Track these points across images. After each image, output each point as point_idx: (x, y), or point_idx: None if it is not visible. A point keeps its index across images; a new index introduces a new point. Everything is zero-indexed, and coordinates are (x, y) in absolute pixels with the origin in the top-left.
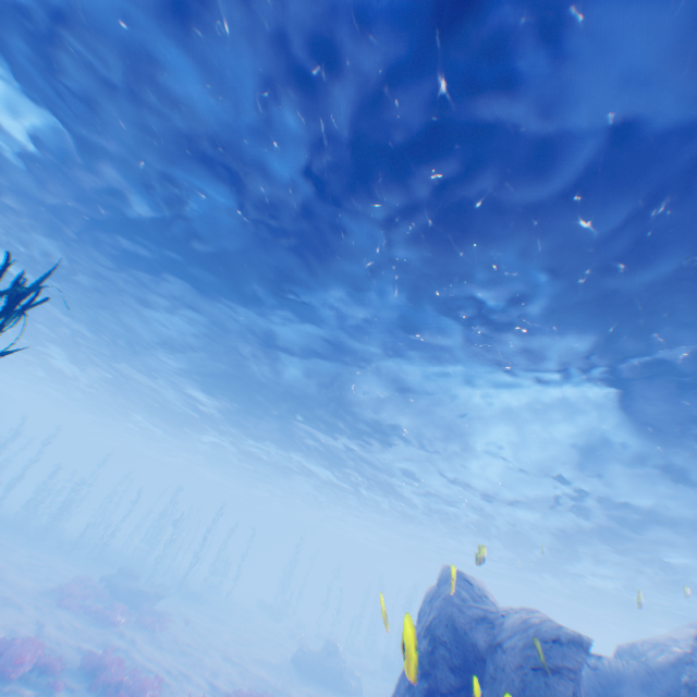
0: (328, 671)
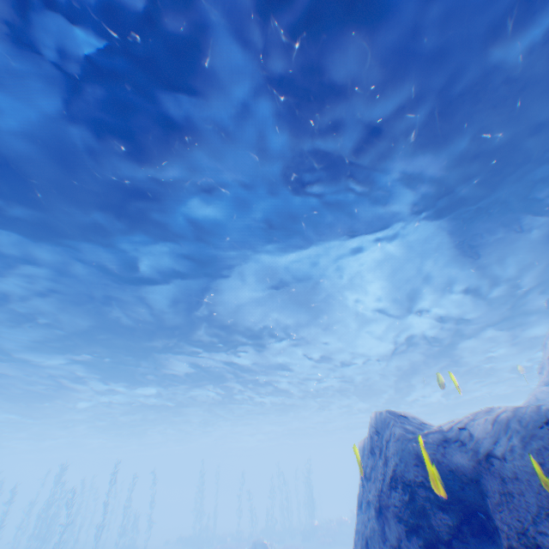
0: None
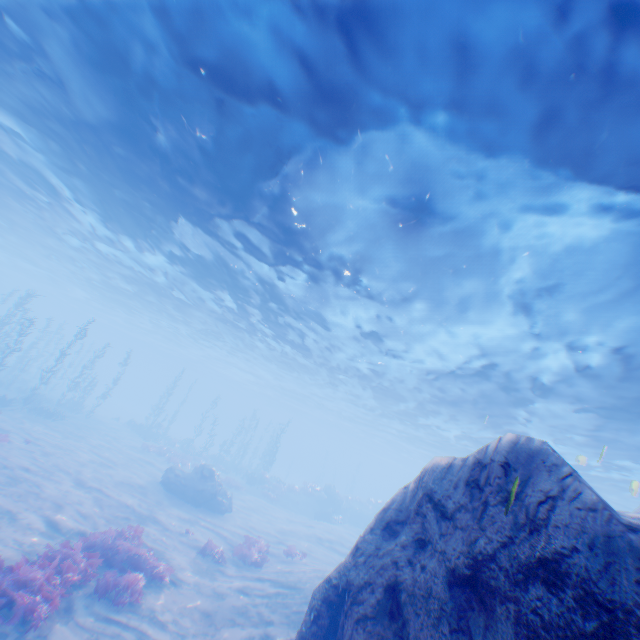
0: (202, 494)
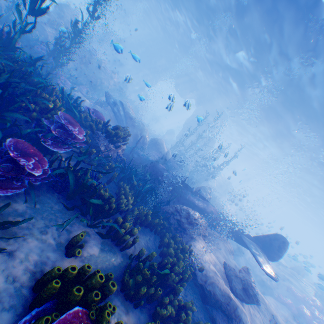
0: None
